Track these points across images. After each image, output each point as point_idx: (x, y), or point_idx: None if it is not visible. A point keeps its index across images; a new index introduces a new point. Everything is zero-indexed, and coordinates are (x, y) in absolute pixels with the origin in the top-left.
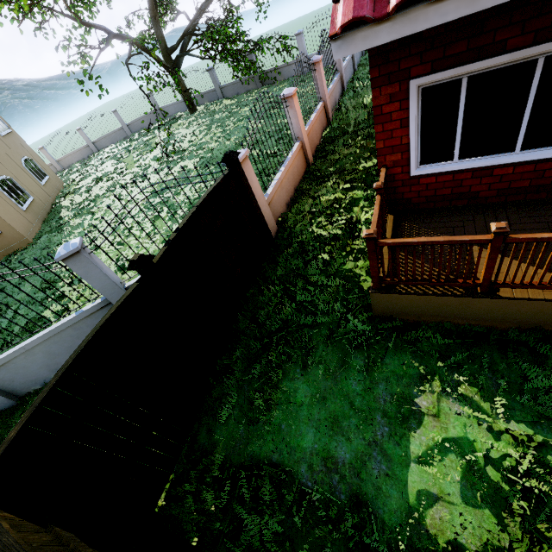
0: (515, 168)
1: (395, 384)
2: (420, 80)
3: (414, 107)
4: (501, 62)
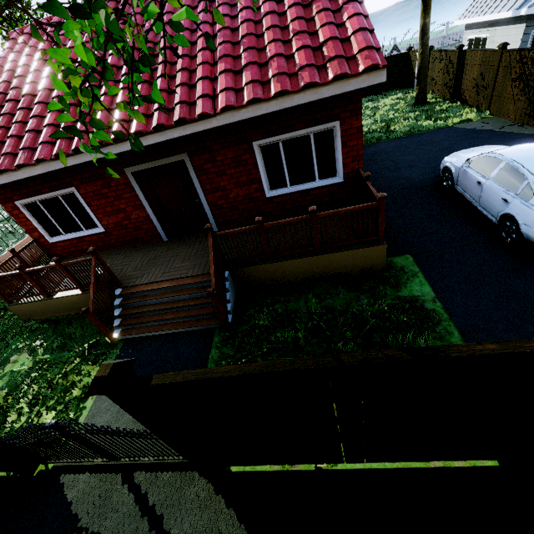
0: (91, 237)
1: (8, 353)
2: (19, 202)
3: (25, 212)
4: (45, 197)
